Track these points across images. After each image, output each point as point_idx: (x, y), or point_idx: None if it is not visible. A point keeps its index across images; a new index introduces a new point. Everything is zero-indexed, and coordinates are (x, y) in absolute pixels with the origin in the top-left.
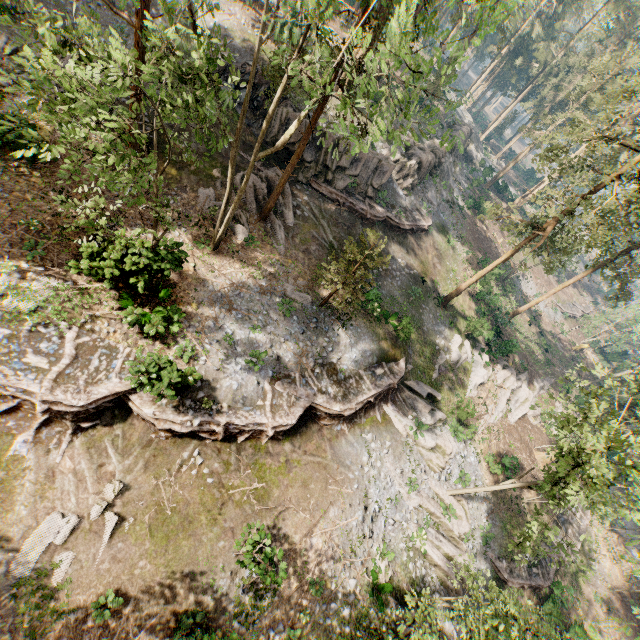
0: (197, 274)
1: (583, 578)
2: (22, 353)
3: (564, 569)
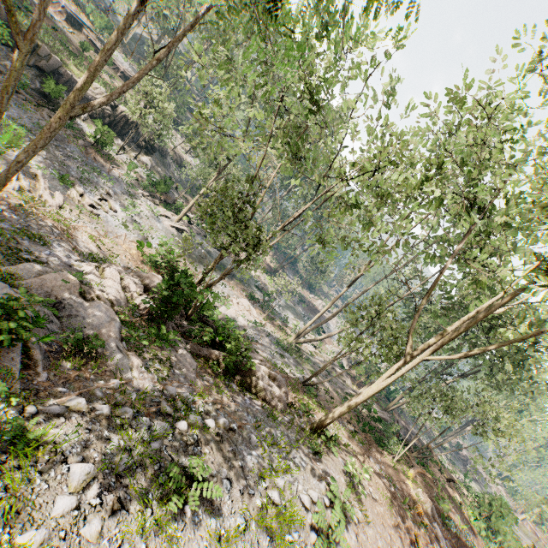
0: None
1: None
2: None
3: None
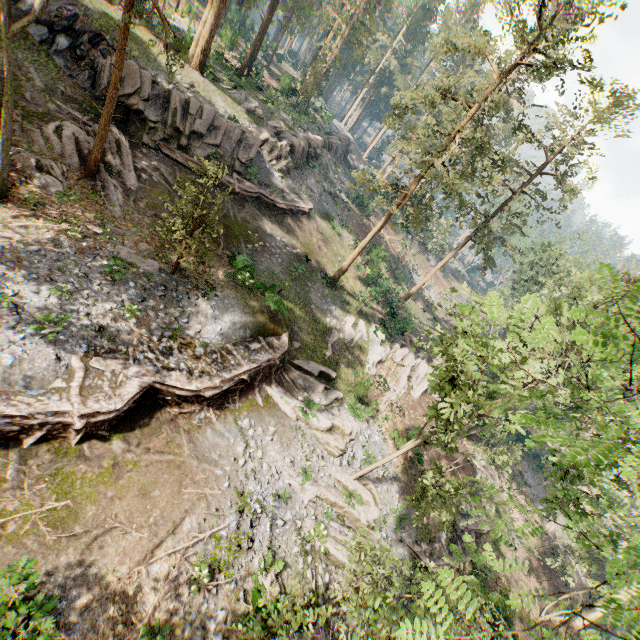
0: None
1: (503, 546)
2: None
3: (484, 540)
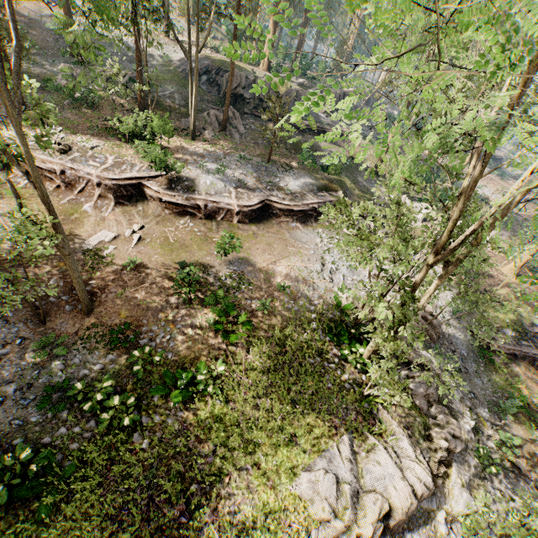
0: (182, 146)
1: None
2: (87, 161)
3: None
